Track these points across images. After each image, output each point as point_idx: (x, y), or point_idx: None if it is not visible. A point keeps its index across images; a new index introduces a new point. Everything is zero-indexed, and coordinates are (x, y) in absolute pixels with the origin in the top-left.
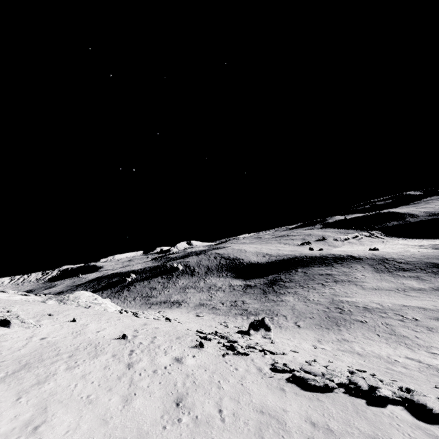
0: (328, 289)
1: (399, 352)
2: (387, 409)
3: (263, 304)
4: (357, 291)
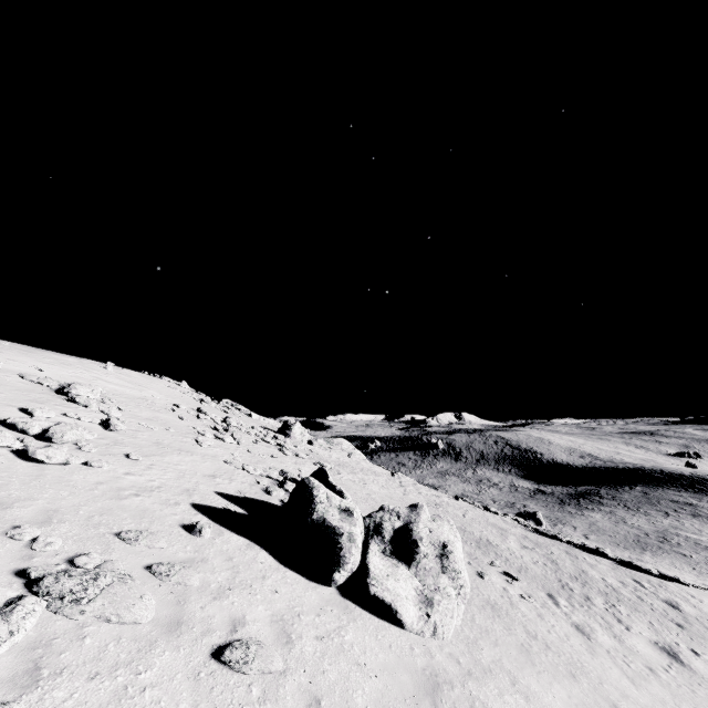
0: (671, 519)
1: (701, 581)
2: (597, 557)
3: (552, 513)
4: None
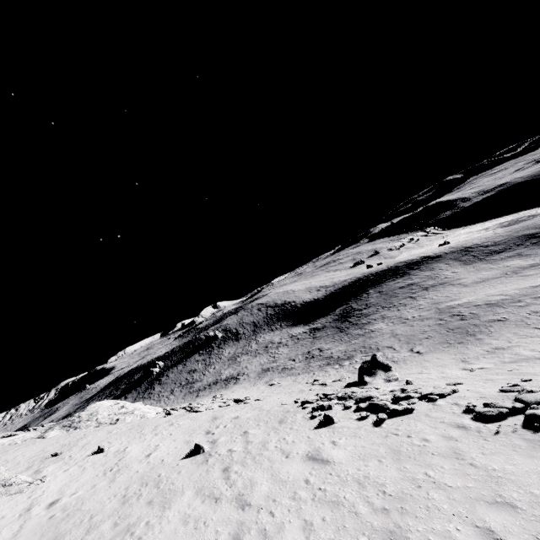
0: (421, 300)
1: None
2: None
3: (350, 343)
4: (459, 291)
